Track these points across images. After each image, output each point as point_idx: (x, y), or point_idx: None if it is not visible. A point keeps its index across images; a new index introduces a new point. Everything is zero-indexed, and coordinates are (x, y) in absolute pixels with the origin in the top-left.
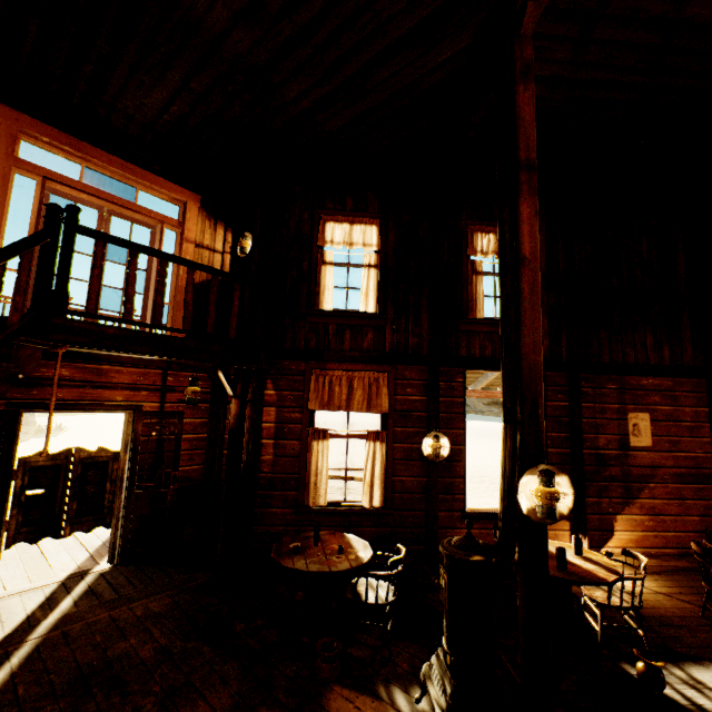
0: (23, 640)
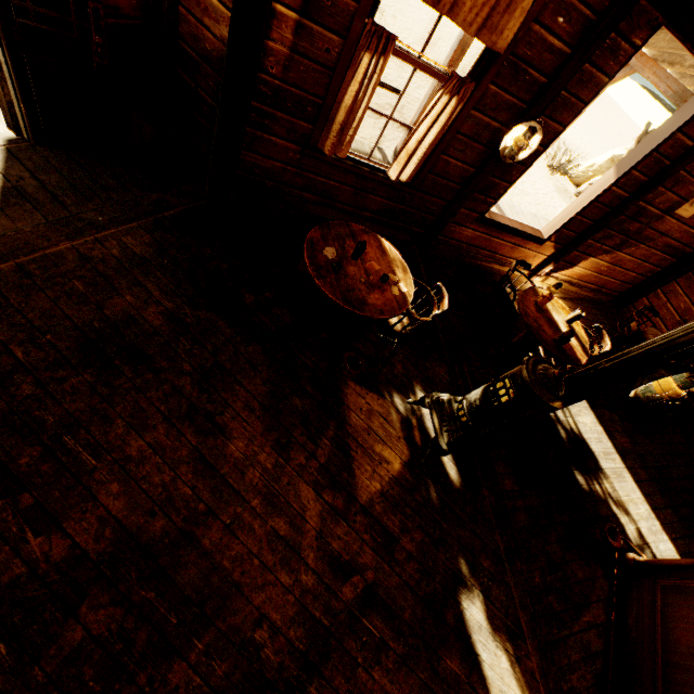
0: None
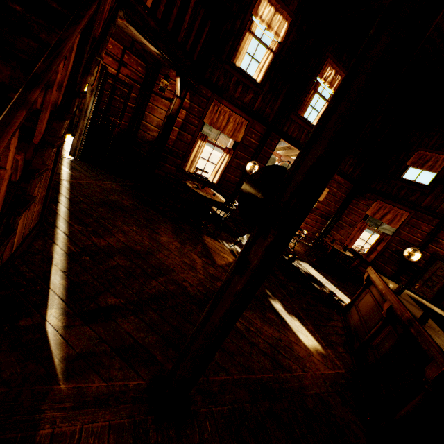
0: (60, 178)
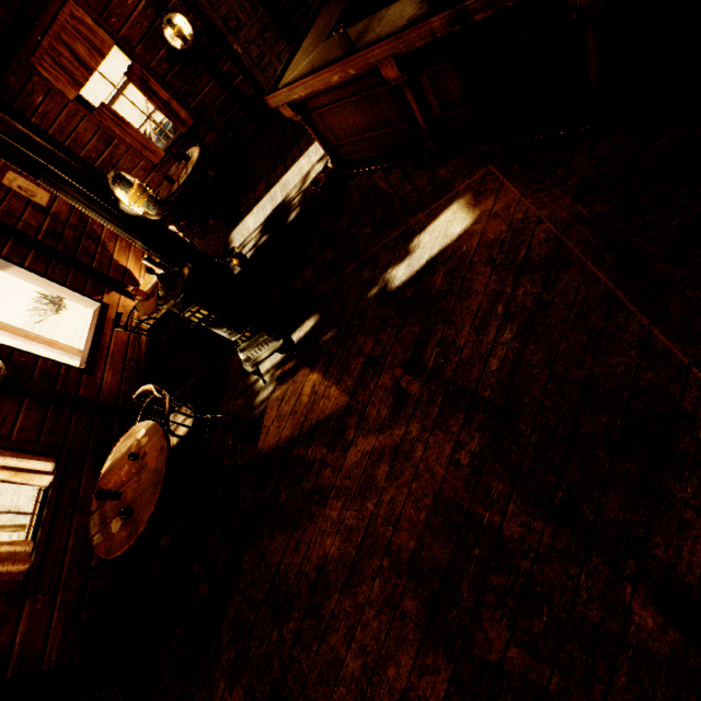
0: None
